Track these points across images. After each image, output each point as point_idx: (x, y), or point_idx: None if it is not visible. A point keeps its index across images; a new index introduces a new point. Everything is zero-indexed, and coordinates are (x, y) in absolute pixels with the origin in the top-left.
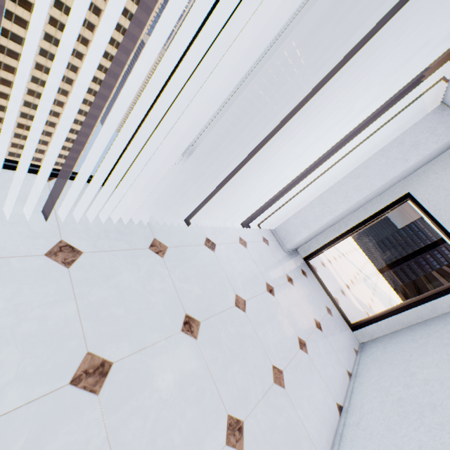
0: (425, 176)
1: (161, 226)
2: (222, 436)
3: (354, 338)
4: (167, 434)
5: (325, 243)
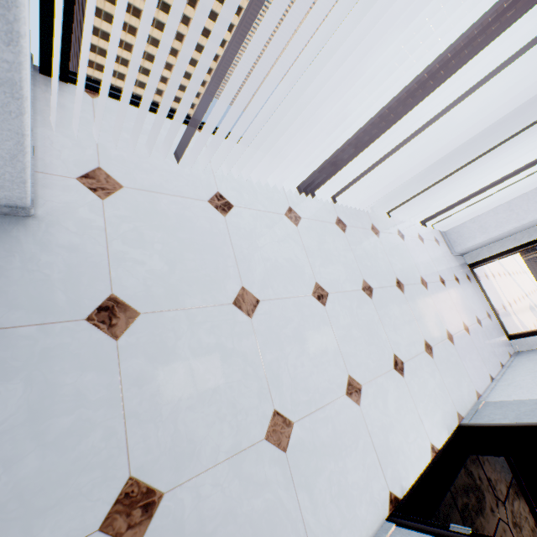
0: None
1: (373, 215)
2: (422, 347)
3: (510, 346)
4: (399, 331)
5: (498, 252)
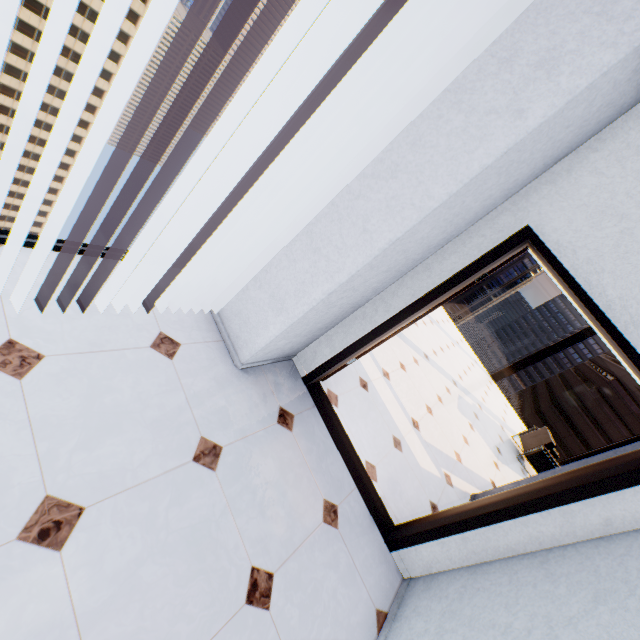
0: (572, 183)
1: None
2: None
3: (390, 571)
4: None
5: (345, 347)
